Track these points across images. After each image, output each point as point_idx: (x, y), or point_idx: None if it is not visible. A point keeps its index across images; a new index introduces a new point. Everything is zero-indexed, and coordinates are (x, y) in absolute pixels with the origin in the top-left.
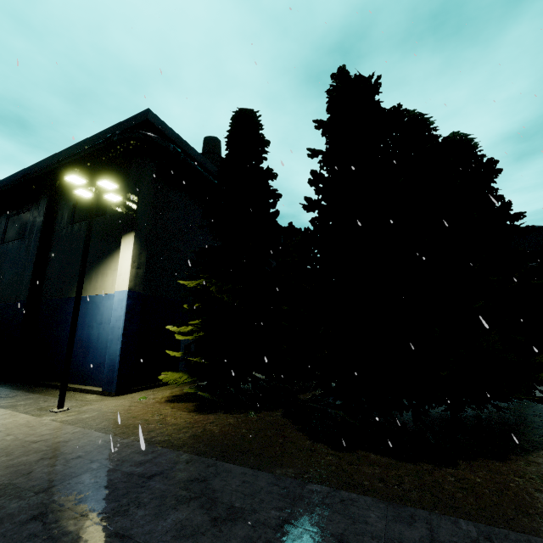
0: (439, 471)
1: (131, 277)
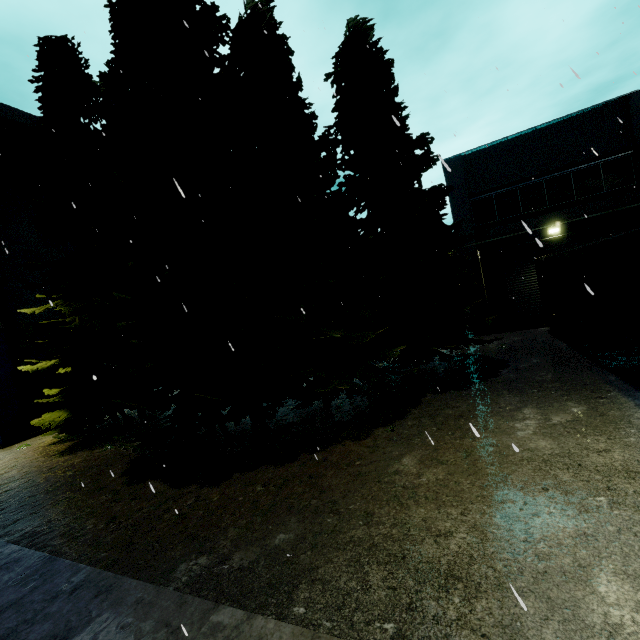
0: (194, 493)
1: None
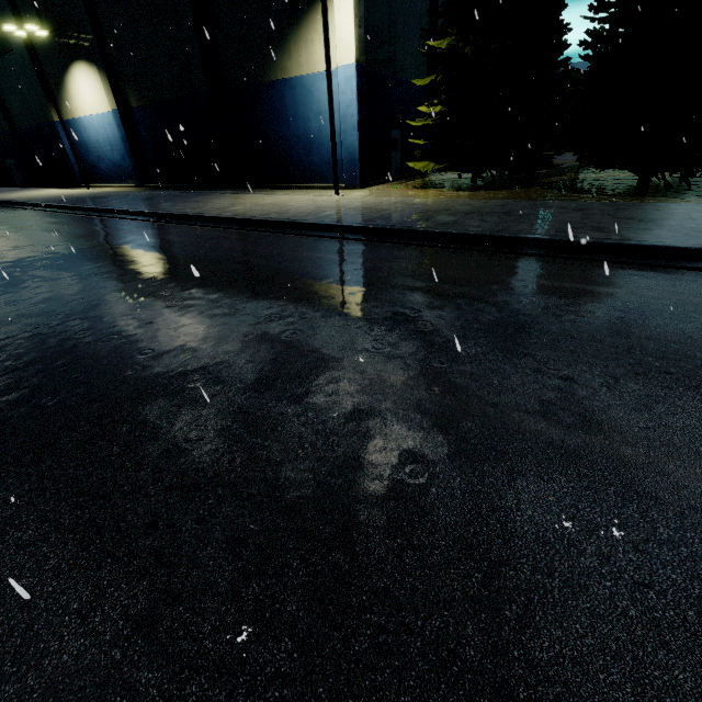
0: None
1: (356, 43)
